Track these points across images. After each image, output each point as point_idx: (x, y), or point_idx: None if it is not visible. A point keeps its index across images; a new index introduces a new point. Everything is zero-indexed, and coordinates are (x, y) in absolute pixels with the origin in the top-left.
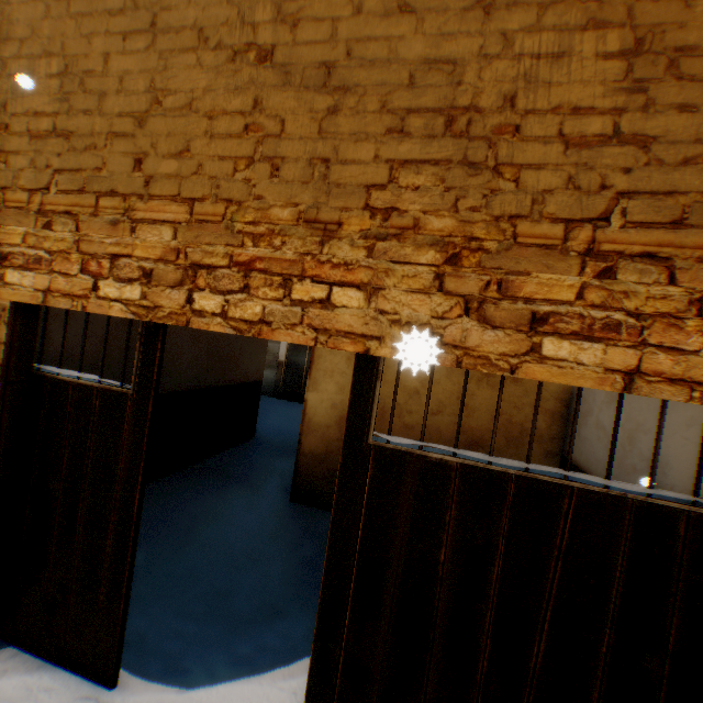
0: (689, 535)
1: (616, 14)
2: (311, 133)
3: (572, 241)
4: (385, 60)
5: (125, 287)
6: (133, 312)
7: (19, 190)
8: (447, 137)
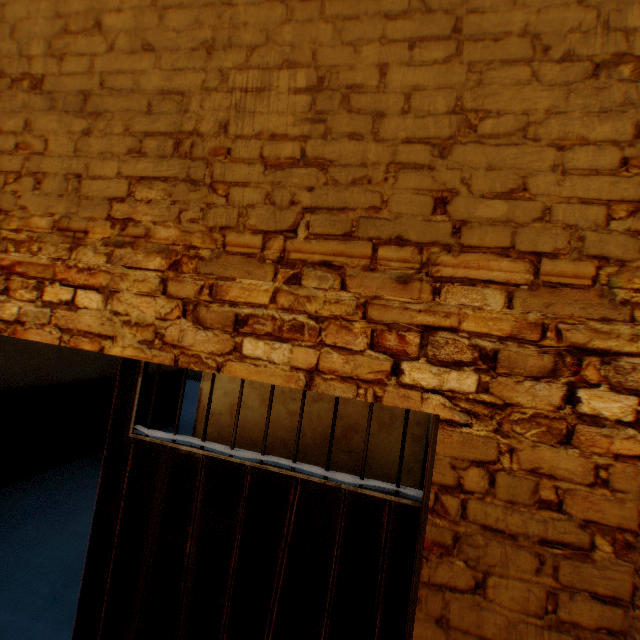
0: (393, 524)
1: (305, 56)
2: (69, 151)
3: (269, 250)
4: (130, 90)
5: None
6: None
7: None
8: (175, 157)
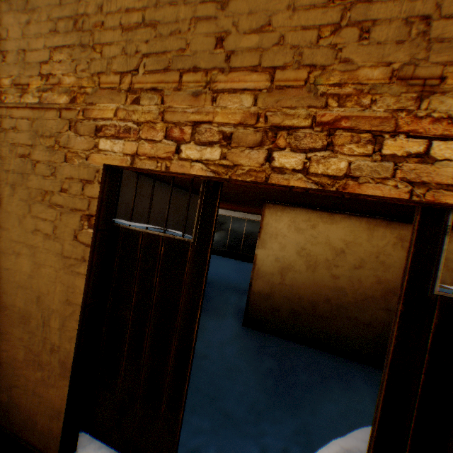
0: None
1: None
2: None
3: None
4: None
5: (205, 149)
6: (212, 170)
7: (110, 74)
8: None
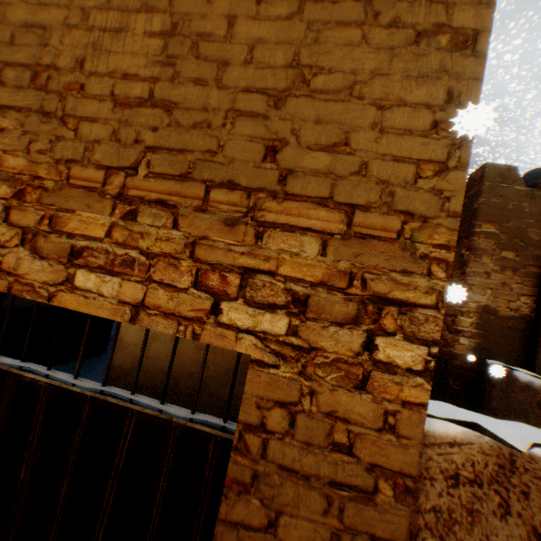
0: (217, 457)
1: (163, 3)
2: None
3: (110, 185)
4: None
5: None
6: None
7: None
8: (32, 89)
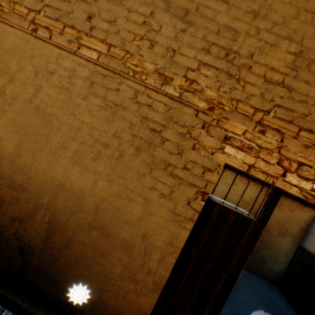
0: None
1: None
2: None
3: None
4: None
5: (302, 181)
6: (302, 195)
7: (246, 105)
8: None
